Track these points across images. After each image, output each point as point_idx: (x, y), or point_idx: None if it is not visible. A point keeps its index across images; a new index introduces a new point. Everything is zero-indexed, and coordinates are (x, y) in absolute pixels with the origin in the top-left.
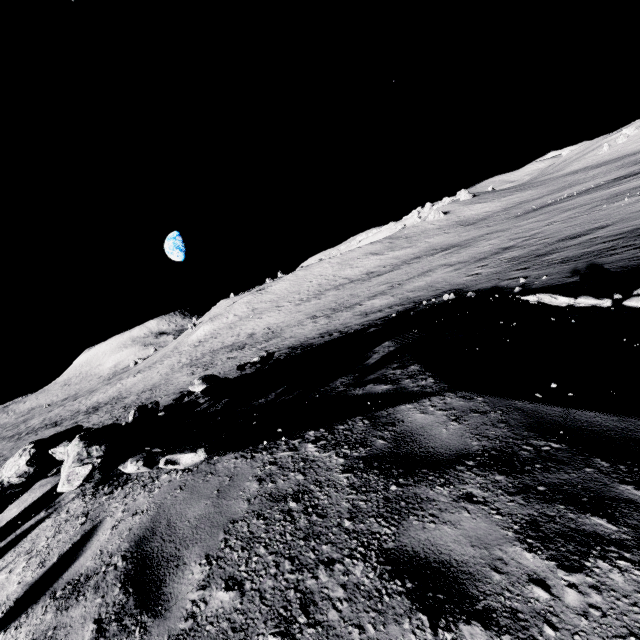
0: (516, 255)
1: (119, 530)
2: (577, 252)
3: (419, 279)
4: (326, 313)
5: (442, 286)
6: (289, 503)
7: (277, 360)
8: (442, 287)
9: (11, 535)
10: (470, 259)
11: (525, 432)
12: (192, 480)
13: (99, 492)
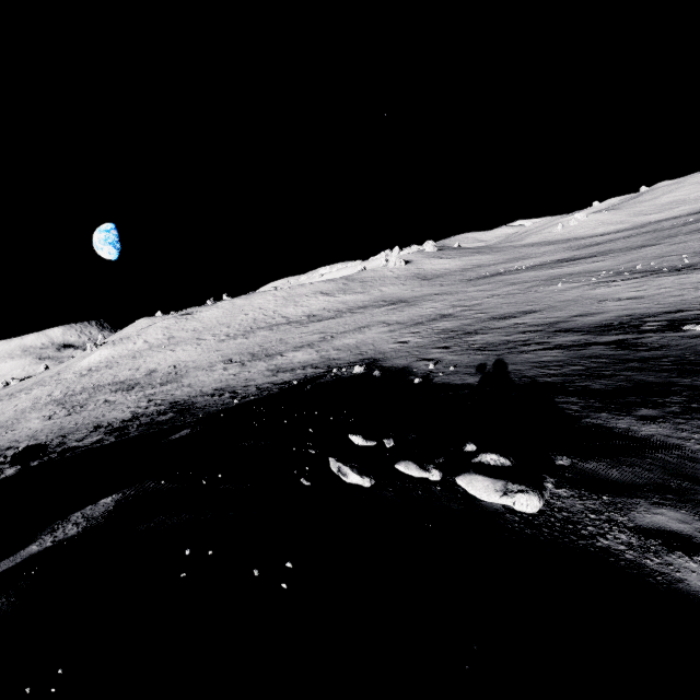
0: (449, 327)
1: None
2: (498, 338)
3: (352, 335)
4: (243, 359)
5: (367, 350)
6: None
7: (66, 450)
8: (366, 352)
9: None
10: (408, 321)
11: None
12: None
13: None
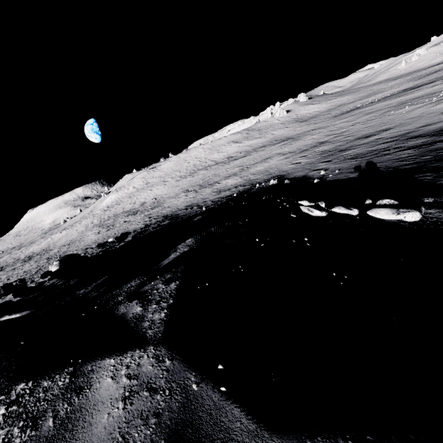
0: (327, 149)
1: None
2: (365, 150)
3: (261, 164)
4: (195, 188)
5: (273, 171)
6: None
7: (135, 236)
8: (273, 172)
9: None
10: (297, 150)
11: (162, 441)
12: None
13: None
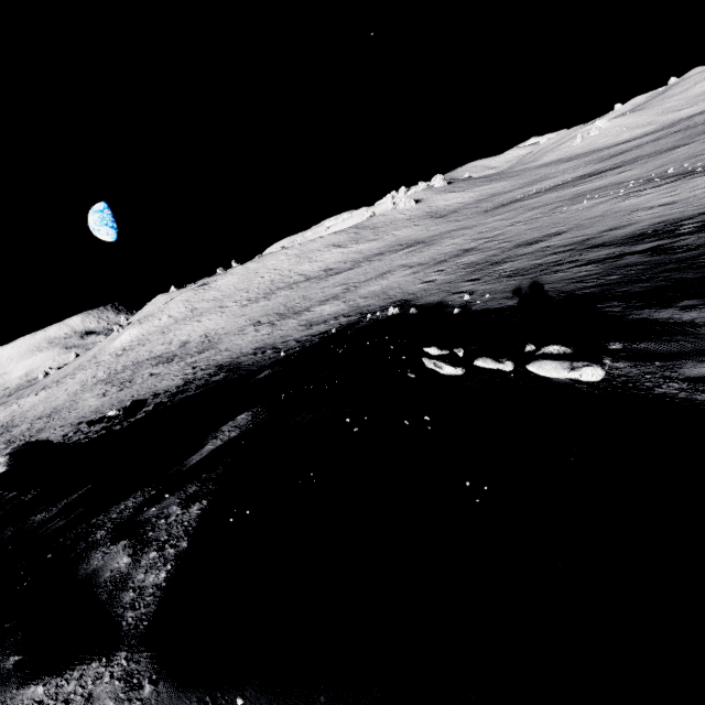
0: (474, 260)
1: None
2: (528, 264)
3: (376, 282)
4: (272, 319)
5: (395, 294)
6: None
7: (158, 405)
8: (394, 295)
9: None
10: (430, 261)
11: None
12: None
13: None
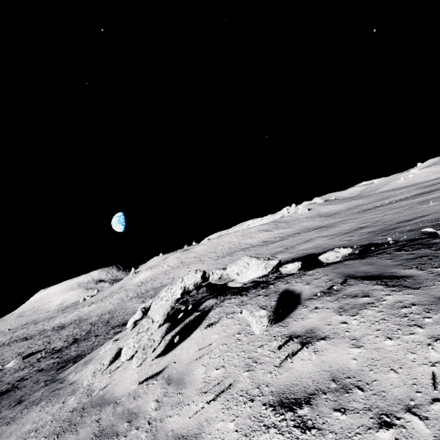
0: (371, 230)
1: (317, 282)
2: (416, 226)
3: (305, 244)
4: None
5: (326, 246)
6: (423, 258)
7: None
8: (327, 247)
9: (182, 323)
10: (338, 233)
11: None
12: (338, 267)
13: (249, 292)
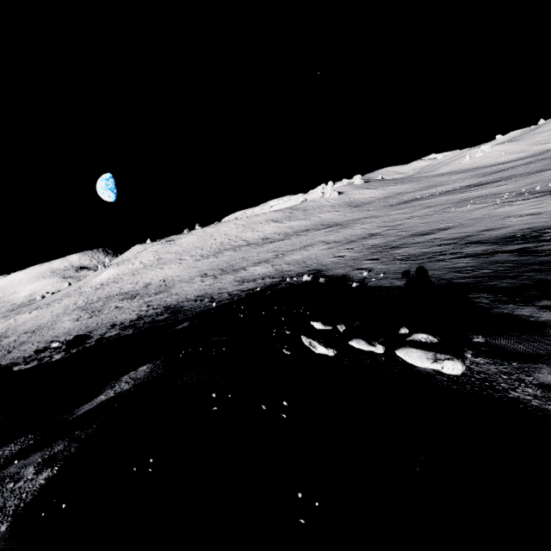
0: (376, 243)
1: None
2: (418, 251)
3: (299, 252)
4: (215, 273)
5: (311, 264)
6: None
7: (100, 339)
8: (311, 265)
9: None
10: (343, 240)
11: None
12: None
13: None
